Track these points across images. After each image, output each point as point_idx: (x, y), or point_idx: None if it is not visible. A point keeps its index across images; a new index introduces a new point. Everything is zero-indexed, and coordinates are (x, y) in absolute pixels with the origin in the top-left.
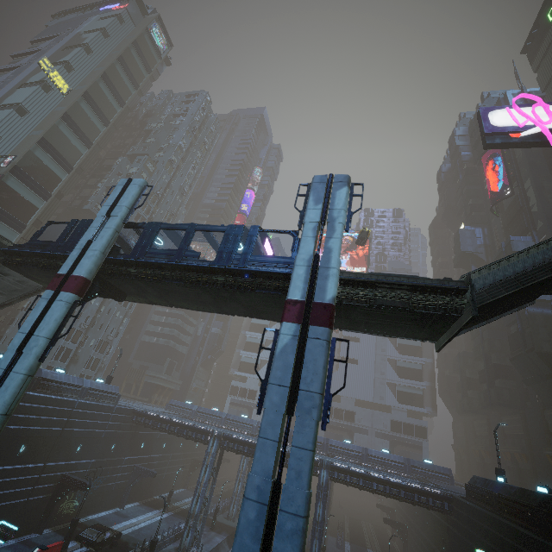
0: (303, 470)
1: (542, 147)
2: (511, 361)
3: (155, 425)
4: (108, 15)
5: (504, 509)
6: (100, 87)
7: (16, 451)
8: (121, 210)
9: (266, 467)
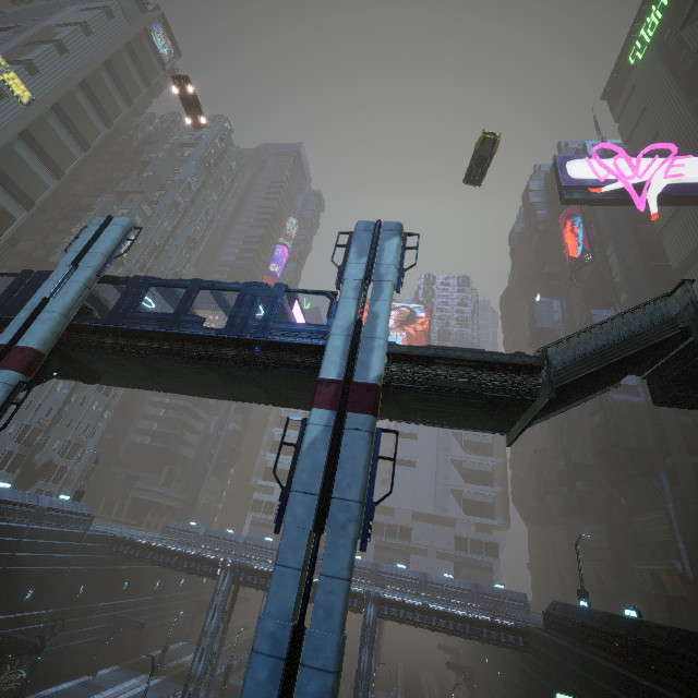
0: (334, 607)
1: (624, 208)
2: (594, 459)
3: (144, 556)
4: (91, 7)
5: (587, 640)
6: (77, 99)
7: None
8: (94, 257)
9: (284, 605)
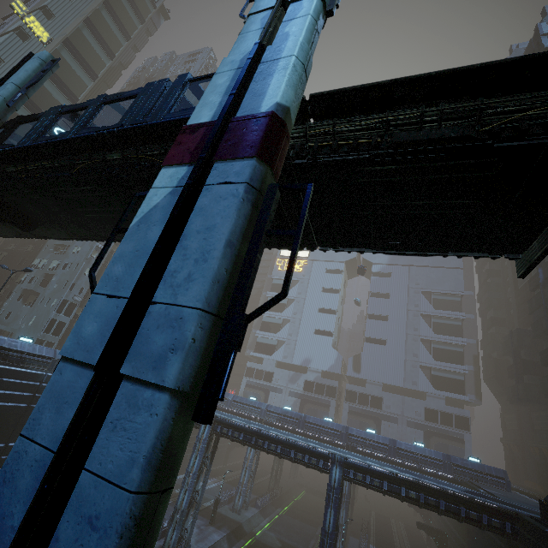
0: None
1: None
2: None
3: None
4: None
5: None
6: (84, 35)
7: None
8: (4, 87)
9: None
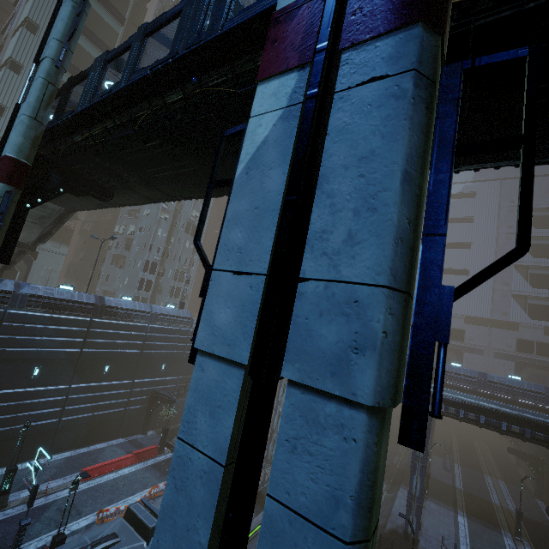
0: None
1: None
2: None
3: None
4: None
5: None
6: None
7: (102, 370)
8: (48, 46)
9: (183, 547)
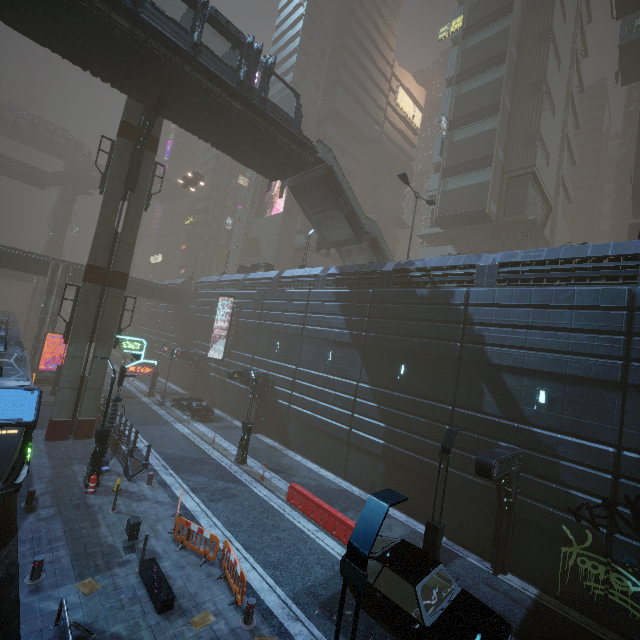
0: None
1: None
2: None
3: None
4: None
5: None
6: None
7: (396, 372)
8: None
9: None
